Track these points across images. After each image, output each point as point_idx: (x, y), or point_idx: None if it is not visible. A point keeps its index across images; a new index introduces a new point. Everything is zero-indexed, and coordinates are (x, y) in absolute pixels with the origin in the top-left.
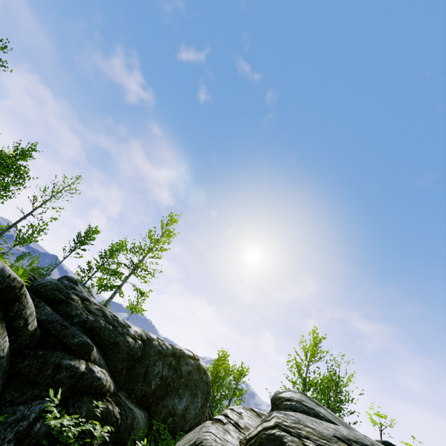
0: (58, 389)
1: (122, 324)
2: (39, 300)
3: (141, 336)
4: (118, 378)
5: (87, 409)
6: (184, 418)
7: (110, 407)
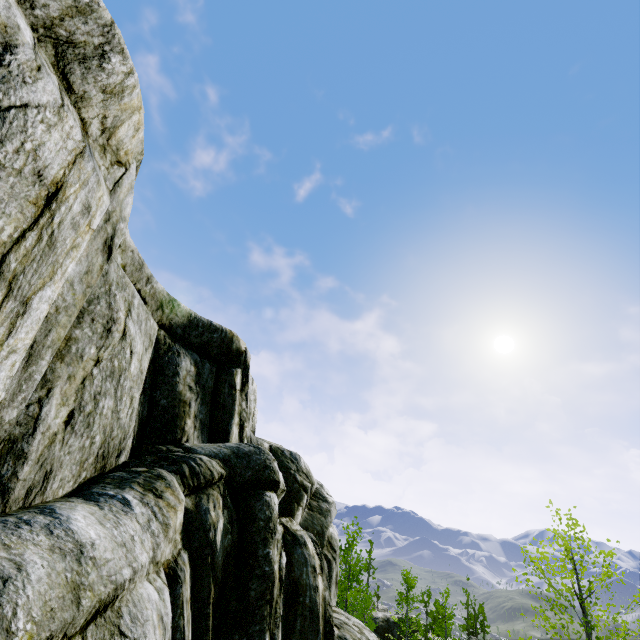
0: None
1: (376, 618)
2: None
3: (385, 619)
4: (384, 638)
5: None
6: None
7: None
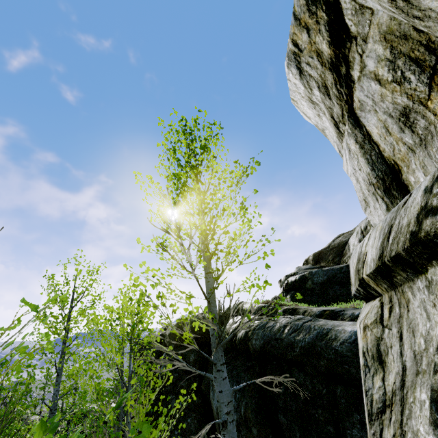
0: None
1: None
2: None
3: None
4: None
5: None
6: None
7: None
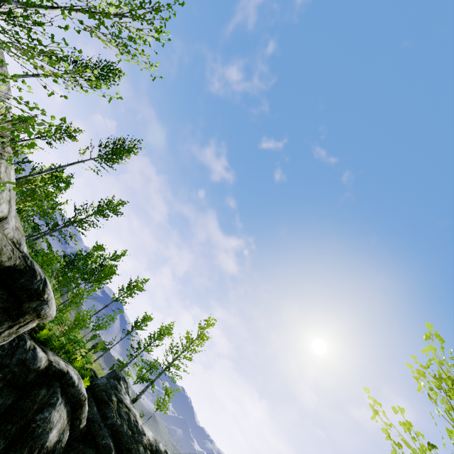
0: None
1: (140, 430)
2: (92, 399)
3: (151, 446)
4: None
5: None
6: None
7: None
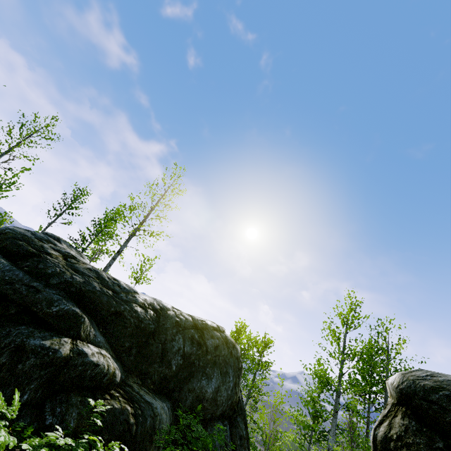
0: (22, 388)
1: (126, 289)
2: None
3: (152, 305)
4: (125, 359)
5: (78, 415)
6: (215, 402)
7: (117, 407)
